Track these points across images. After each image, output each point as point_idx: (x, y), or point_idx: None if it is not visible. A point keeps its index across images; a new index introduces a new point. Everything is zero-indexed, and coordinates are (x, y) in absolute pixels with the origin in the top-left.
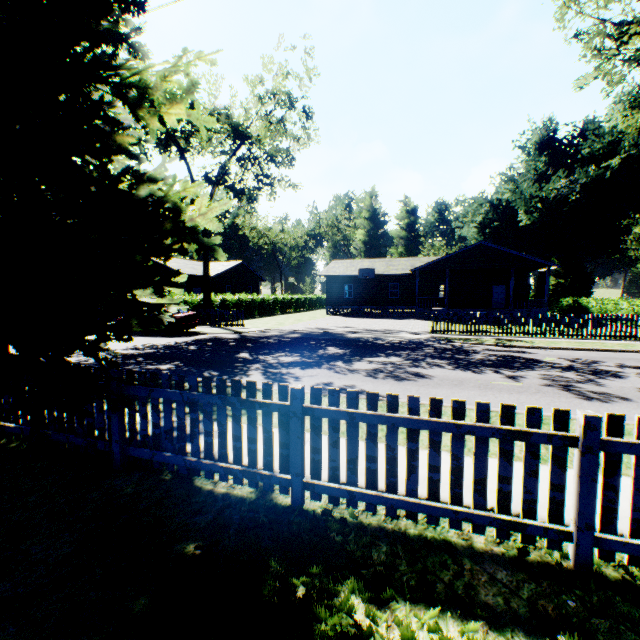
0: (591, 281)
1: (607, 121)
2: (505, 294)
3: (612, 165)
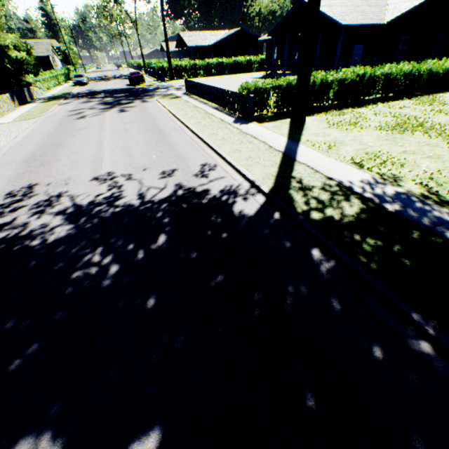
0: None
1: None
2: (361, 56)
3: None
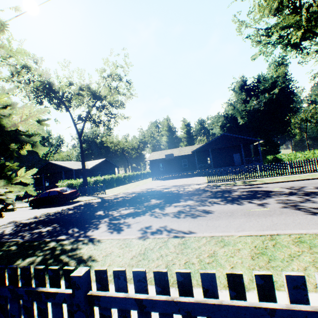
0: (278, 146)
1: (268, 74)
2: (240, 157)
3: (275, 92)
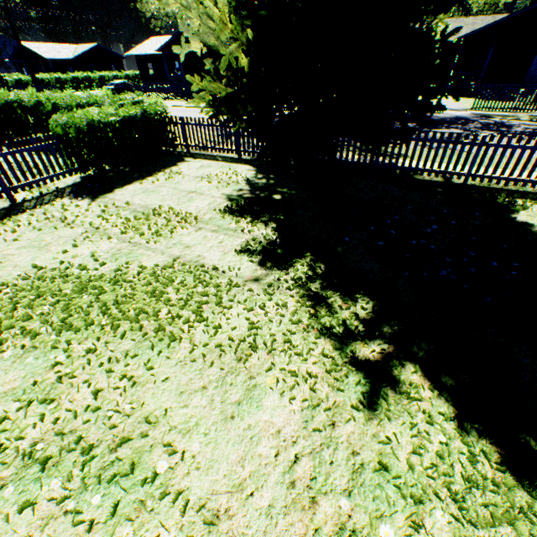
0: None
1: None
2: None
3: None
